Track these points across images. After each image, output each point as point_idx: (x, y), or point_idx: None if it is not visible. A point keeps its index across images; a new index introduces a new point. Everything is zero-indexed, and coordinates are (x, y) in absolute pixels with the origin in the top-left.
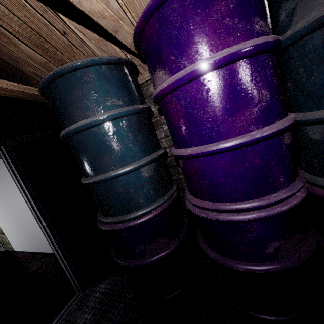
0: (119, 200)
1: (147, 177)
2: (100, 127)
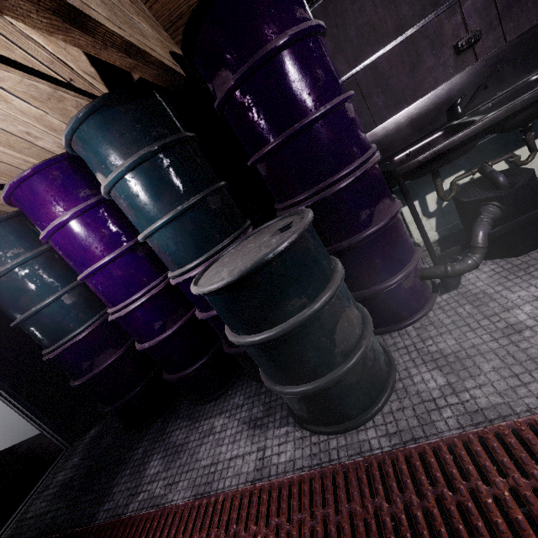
0: (51, 330)
1: (72, 304)
2: (9, 276)
